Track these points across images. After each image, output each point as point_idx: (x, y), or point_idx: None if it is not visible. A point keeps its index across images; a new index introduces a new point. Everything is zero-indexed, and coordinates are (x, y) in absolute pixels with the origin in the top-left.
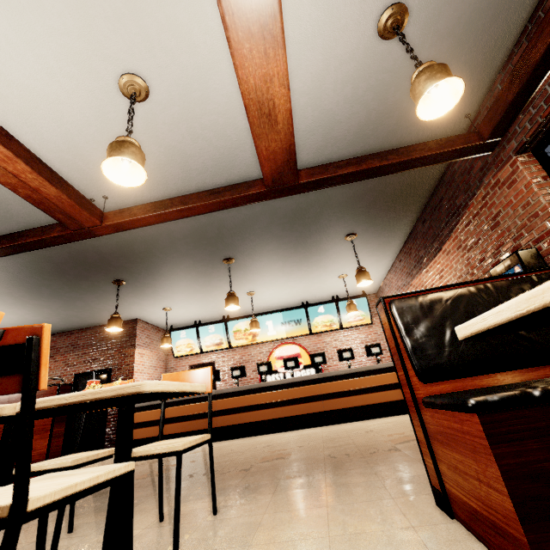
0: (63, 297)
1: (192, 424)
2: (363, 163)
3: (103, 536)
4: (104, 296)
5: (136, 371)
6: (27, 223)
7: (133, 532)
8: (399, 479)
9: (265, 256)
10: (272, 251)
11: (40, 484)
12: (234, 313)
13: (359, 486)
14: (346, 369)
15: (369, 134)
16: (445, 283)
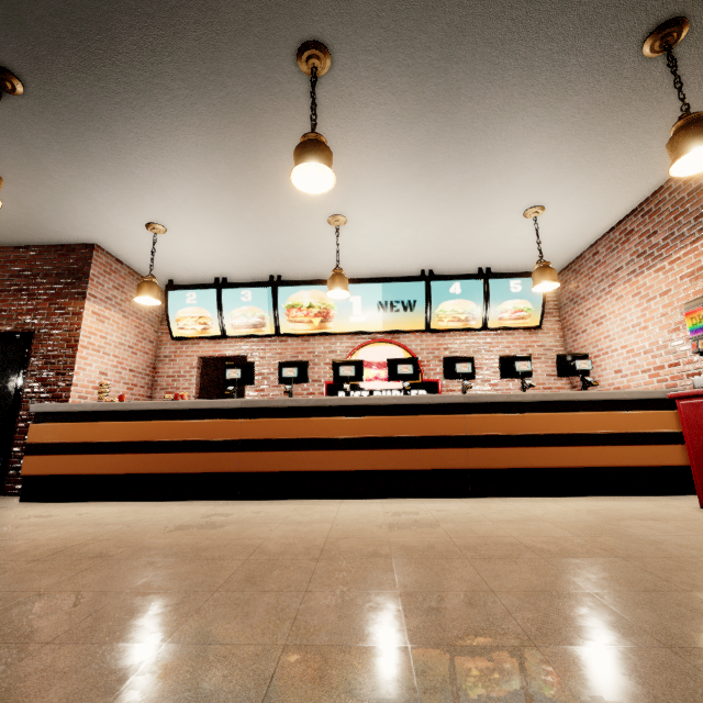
0: None
1: (187, 459)
2: None
3: None
4: None
5: (84, 345)
6: None
7: None
8: None
9: (414, 71)
10: (440, 48)
11: None
12: (291, 272)
13: None
14: (526, 394)
15: None
16: None
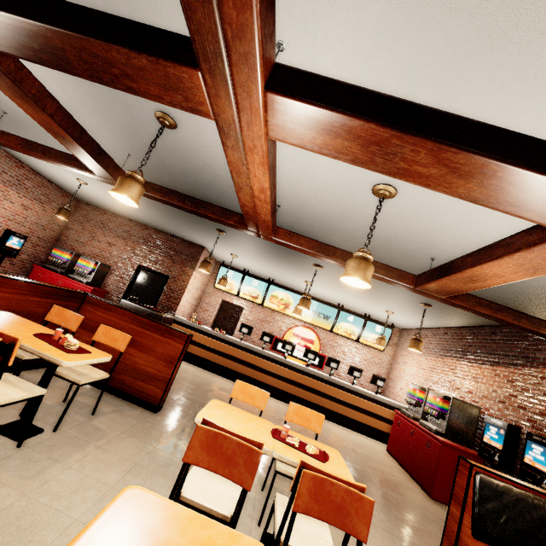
0: (167, 214)
1: (218, 358)
2: (499, 312)
3: (262, 510)
4: (198, 229)
5: (187, 289)
6: (202, 184)
7: (251, 492)
8: (400, 538)
9: None
10: None
11: (306, 526)
12: (279, 280)
13: (377, 531)
14: (351, 386)
15: (519, 286)
16: (476, 388)
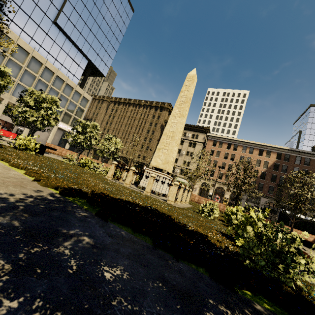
0: None
1: None
2: None
3: None
4: None
5: None
6: None
7: None
8: None
9: None
10: None
11: None
12: None
13: None
14: None
15: None
16: None
